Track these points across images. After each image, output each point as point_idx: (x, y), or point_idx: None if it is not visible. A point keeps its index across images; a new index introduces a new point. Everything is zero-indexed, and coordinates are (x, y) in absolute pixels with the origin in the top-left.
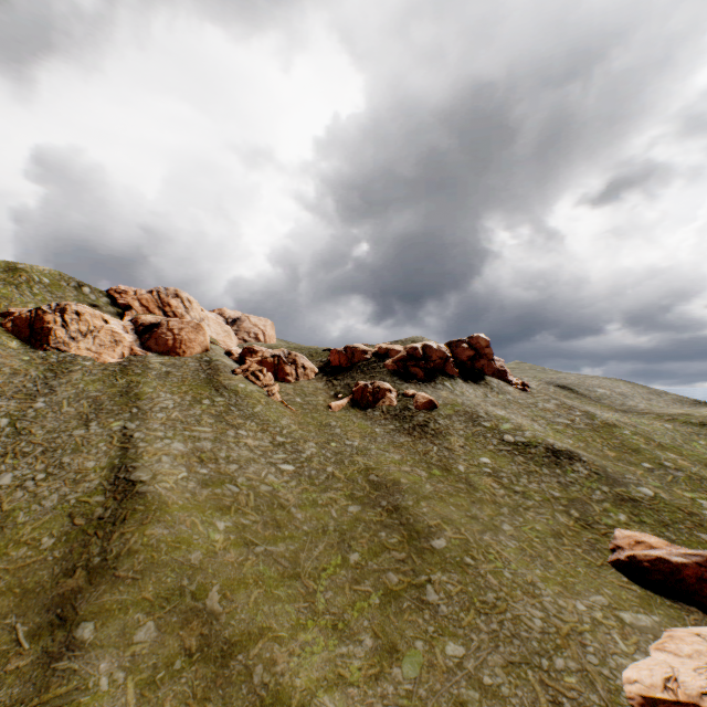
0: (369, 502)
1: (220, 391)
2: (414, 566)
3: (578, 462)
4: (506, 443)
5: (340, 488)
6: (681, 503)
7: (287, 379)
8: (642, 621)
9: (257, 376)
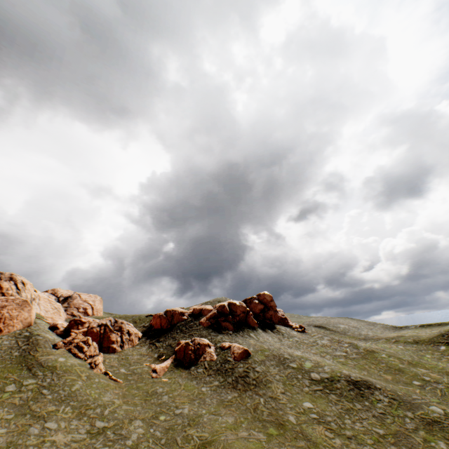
0: None
1: (33, 371)
2: None
3: (375, 390)
4: (316, 382)
5: None
6: None
7: (112, 347)
8: None
9: (81, 347)
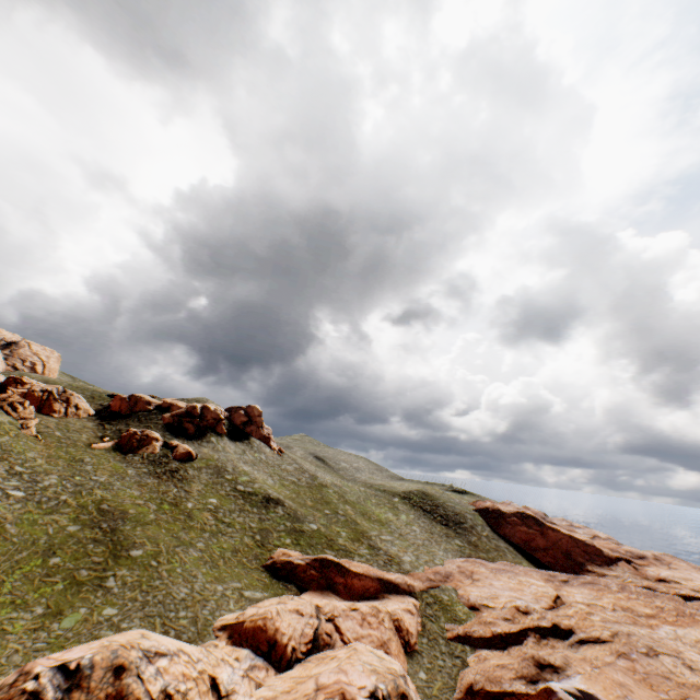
0: (91, 524)
1: None
2: (108, 565)
3: (281, 506)
4: (237, 490)
5: (68, 513)
6: (330, 534)
7: (53, 416)
8: (256, 595)
9: (16, 407)
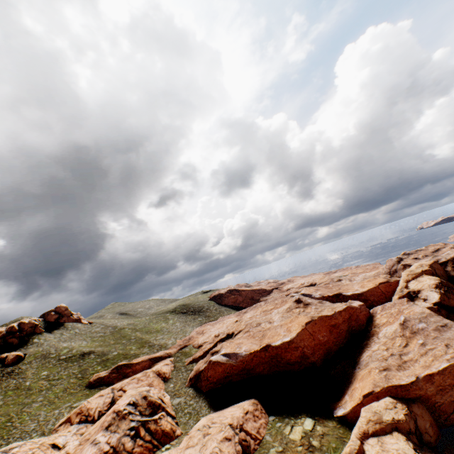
0: None
1: None
2: None
3: (93, 353)
4: (61, 359)
5: None
6: (126, 352)
7: None
8: (81, 402)
9: None
